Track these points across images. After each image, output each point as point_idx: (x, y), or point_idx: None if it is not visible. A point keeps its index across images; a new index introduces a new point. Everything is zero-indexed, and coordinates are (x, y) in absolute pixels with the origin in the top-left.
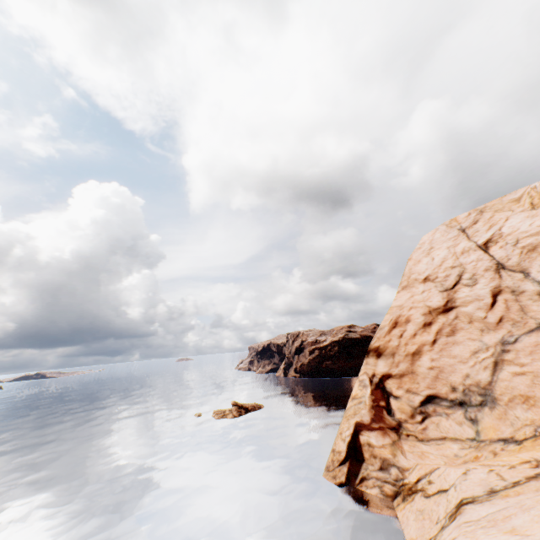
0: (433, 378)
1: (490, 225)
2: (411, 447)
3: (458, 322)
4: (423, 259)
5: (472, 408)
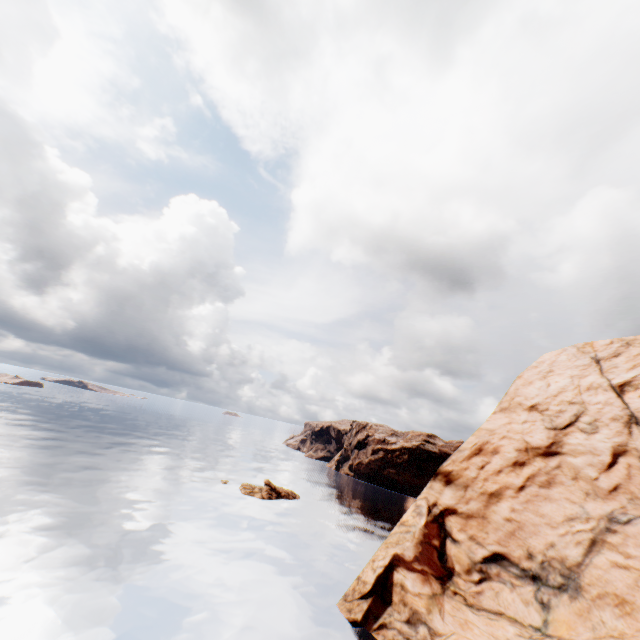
0: (507, 533)
1: (635, 364)
2: (454, 609)
3: (559, 474)
4: (537, 382)
5: (547, 589)
